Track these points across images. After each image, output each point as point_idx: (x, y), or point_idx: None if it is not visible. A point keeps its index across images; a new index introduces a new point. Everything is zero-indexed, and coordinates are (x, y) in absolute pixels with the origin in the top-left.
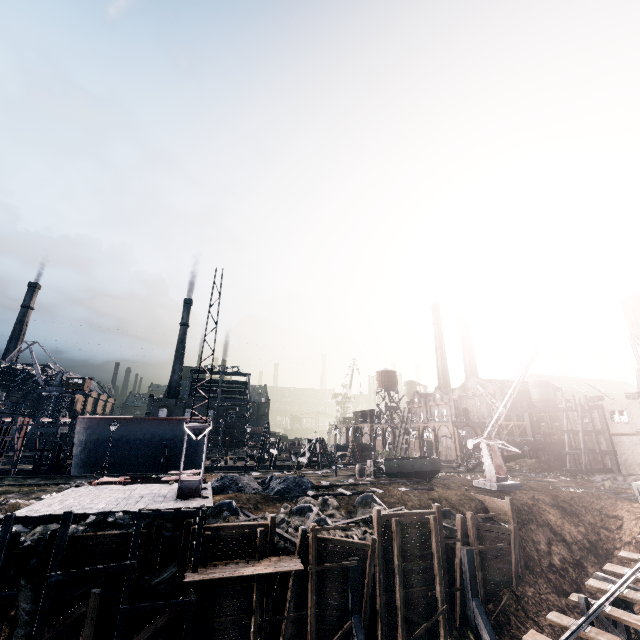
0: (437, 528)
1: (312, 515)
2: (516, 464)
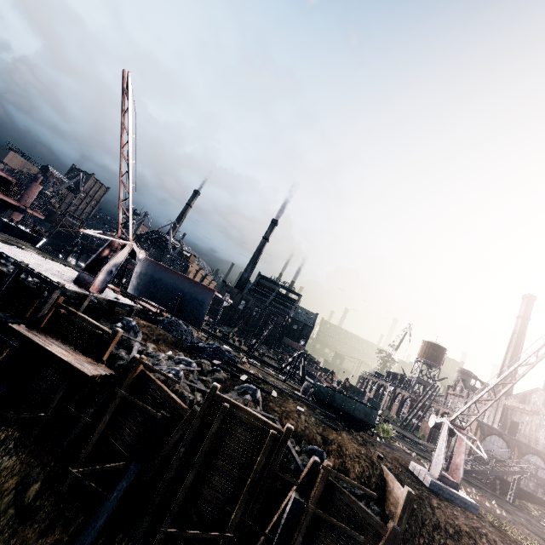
0: (270, 447)
1: (182, 367)
2: (538, 510)
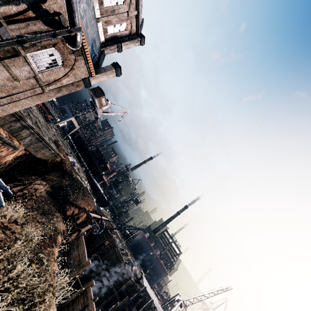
0: None
1: None
2: None
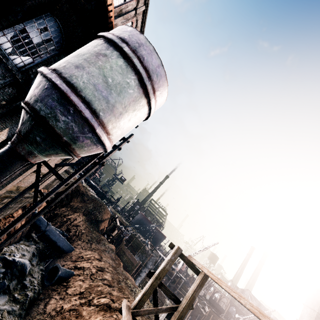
0: None
1: None
2: None
